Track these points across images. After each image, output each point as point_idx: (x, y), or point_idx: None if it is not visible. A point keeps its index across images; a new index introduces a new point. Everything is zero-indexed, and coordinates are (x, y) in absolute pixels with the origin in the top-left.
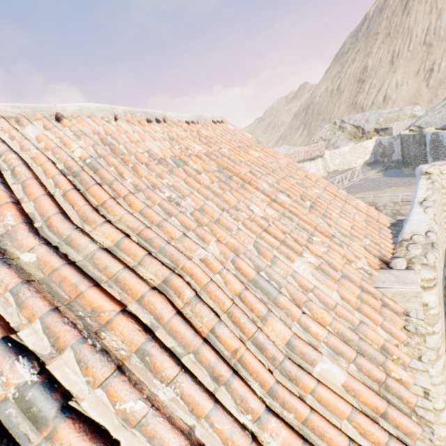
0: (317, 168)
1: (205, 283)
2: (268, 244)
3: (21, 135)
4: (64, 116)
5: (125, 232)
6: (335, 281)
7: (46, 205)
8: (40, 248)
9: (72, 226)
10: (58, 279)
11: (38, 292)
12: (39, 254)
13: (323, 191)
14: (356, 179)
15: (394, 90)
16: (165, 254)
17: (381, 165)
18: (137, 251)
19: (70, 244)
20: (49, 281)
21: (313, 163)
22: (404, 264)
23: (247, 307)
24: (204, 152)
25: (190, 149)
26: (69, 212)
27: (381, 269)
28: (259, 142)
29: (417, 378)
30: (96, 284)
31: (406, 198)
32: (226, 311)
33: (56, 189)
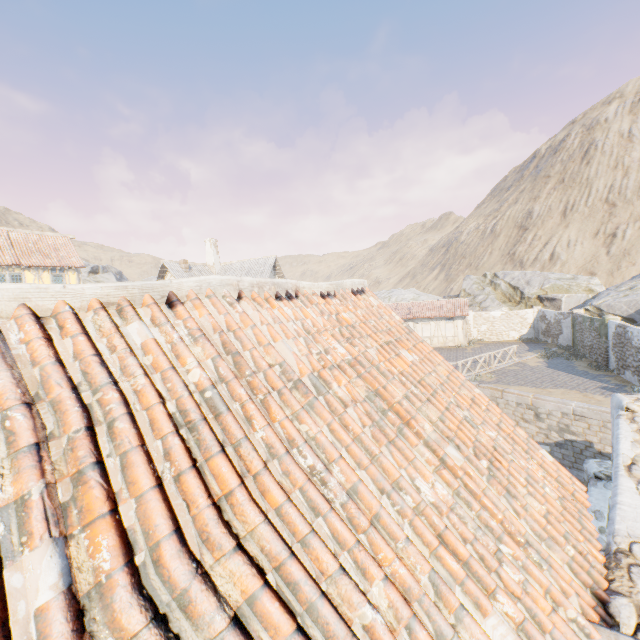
0: (455, 332)
1: None
2: (448, 572)
3: (126, 345)
4: (179, 300)
5: (258, 563)
6: None
7: (155, 514)
8: (148, 636)
9: (191, 566)
10: None
11: None
12: None
13: (497, 431)
14: (509, 361)
15: (565, 249)
16: (316, 618)
17: (543, 347)
18: (281, 623)
19: (186, 608)
20: None
21: (450, 324)
22: (633, 615)
23: None
24: (348, 358)
25: (331, 353)
26: (182, 518)
27: (603, 625)
28: (410, 330)
29: None
30: None
31: (581, 410)
32: None
33: (166, 463)
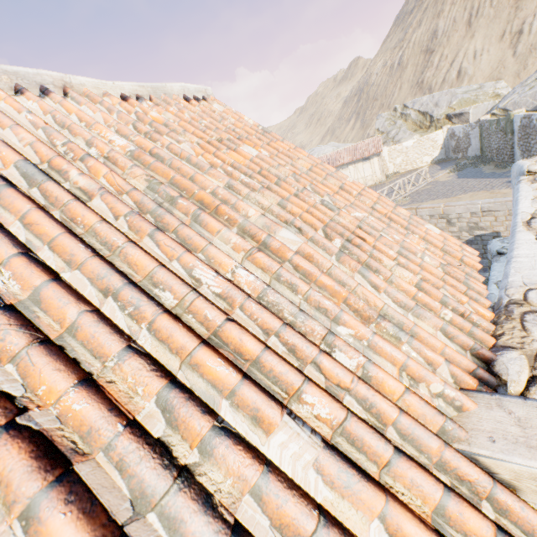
0: (373, 171)
1: None
2: (209, 384)
3: None
4: None
5: None
6: (380, 466)
7: None
8: None
9: None
10: None
11: None
12: None
13: (370, 213)
14: (422, 183)
15: (472, 62)
16: None
17: (454, 163)
18: None
19: None
20: None
21: (367, 164)
22: (525, 369)
23: None
24: (130, 150)
25: (95, 145)
26: None
27: (482, 392)
28: (267, 132)
29: None
30: None
31: (488, 206)
32: None
33: None
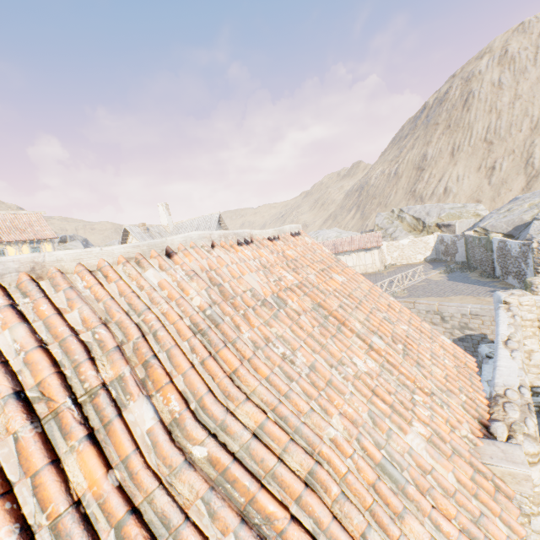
0: (373, 260)
1: (344, 473)
2: (380, 411)
3: (150, 285)
4: (174, 251)
5: (261, 407)
6: (447, 457)
7: (196, 382)
8: (209, 441)
9: (224, 408)
10: (229, 478)
11: (224, 499)
12: (209, 448)
13: (408, 326)
14: (417, 279)
15: (455, 183)
16: (301, 434)
17: (444, 265)
18: (281, 436)
19: (225, 430)
20: (222, 480)
21: (368, 254)
22: (505, 431)
23: (382, 501)
24: (296, 282)
25: (283, 280)
26: (211, 385)
27: (485, 438)
28: (337, 259)
29: None
30: (261, 483)
31: (475, 311)
32: (367, 508)
33: (193, 355)
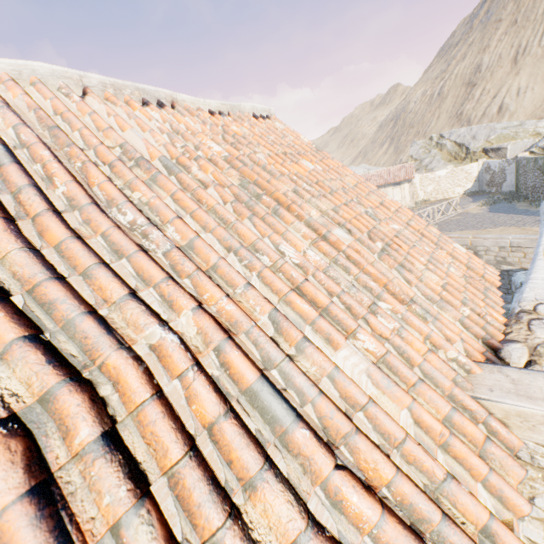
0: (402, 196)
1: (138, 404)
2: (298, 315)
3: None
4: None
5: (2, 286)
6: (408, 386)
7: None
8: None
9: None
10: None
11: None
12: None
13: (405, 228)
14: (452, 213)
15: (514, 99)
16: (73, 334)
17: (487, 197)
18: (1, 331)
19: None
20: None
21: (397, 189)
22: (525, 355)
23: (221, 455)
24: (224, 155)
25: (202, 149)
26: None
27: (487, 363)
28: (319, 150)
29: (522, 524)
30: None
31: (517, 242)
32: (167, 471)
33: None
